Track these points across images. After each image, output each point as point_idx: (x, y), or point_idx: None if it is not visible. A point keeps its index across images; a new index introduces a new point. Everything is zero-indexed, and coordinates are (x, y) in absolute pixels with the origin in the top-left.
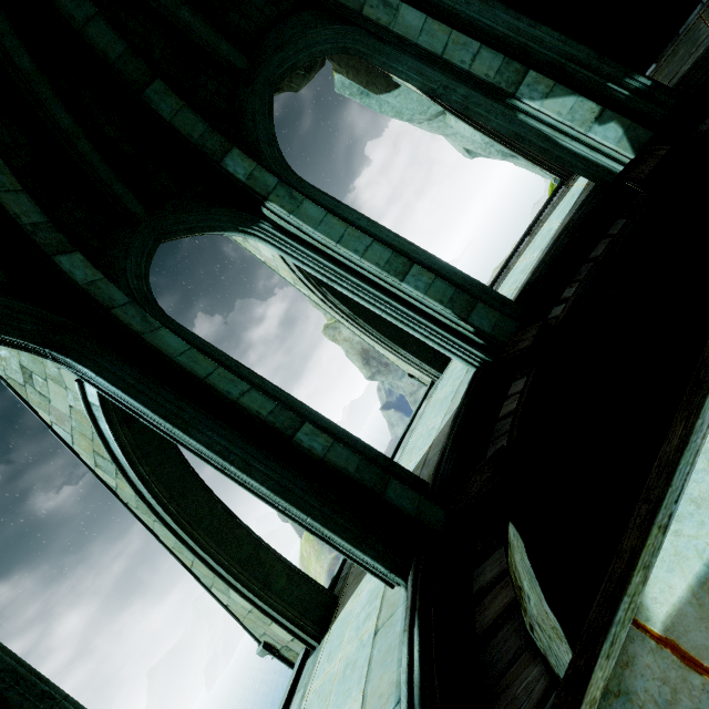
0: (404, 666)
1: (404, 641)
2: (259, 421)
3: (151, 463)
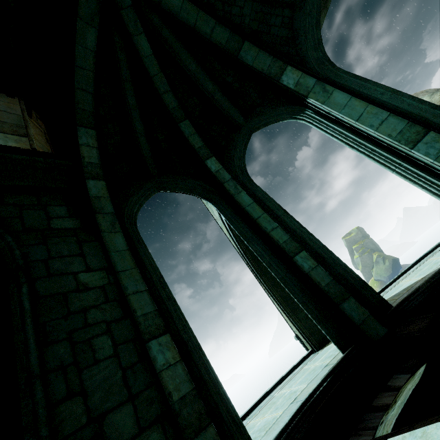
0: (313, 388)
1: (321, 379)
2: (278, 245)
3: (245, 244)
